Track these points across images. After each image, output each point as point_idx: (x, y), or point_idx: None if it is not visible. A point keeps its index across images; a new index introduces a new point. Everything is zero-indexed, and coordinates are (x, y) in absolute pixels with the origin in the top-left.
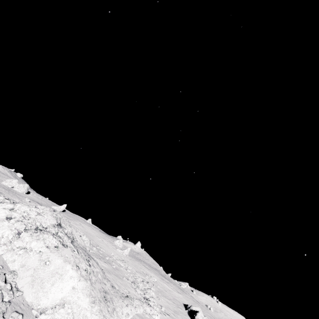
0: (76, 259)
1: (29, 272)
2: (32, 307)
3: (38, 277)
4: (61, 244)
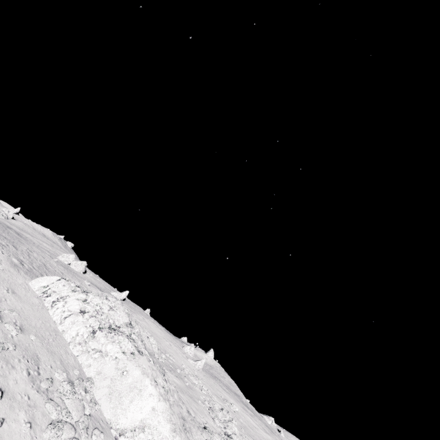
0: (153, 372)
1: (106, 382)
2: (111, 425)
3: (115, 389)
4: (137, 350)
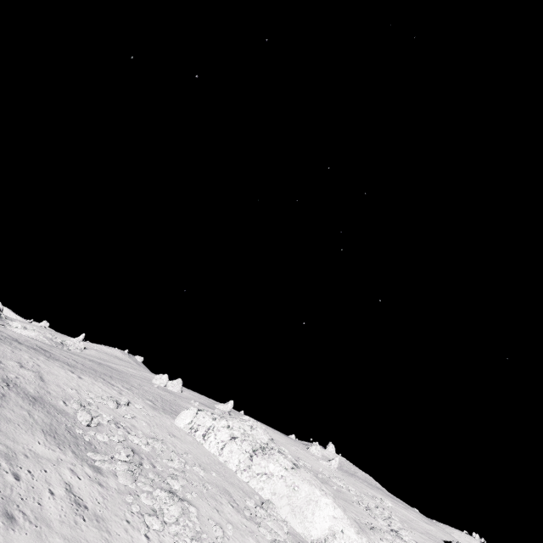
0: (316, 482)
1: (284, 501)
2: (306, 538)
3: (295, 505)
4: (293, 464)
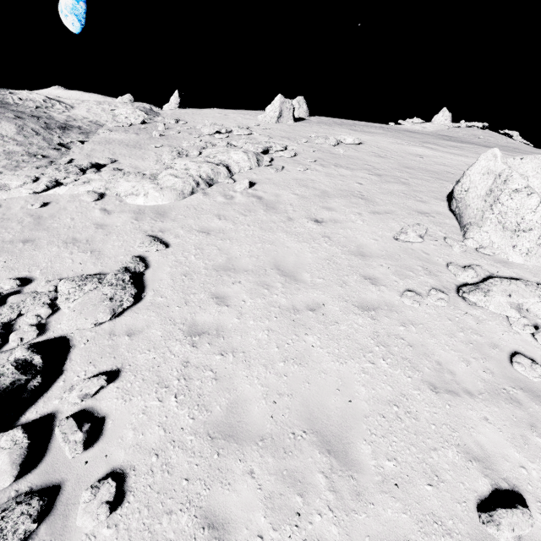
0: None
1: None
2: None
3: None
4: None
